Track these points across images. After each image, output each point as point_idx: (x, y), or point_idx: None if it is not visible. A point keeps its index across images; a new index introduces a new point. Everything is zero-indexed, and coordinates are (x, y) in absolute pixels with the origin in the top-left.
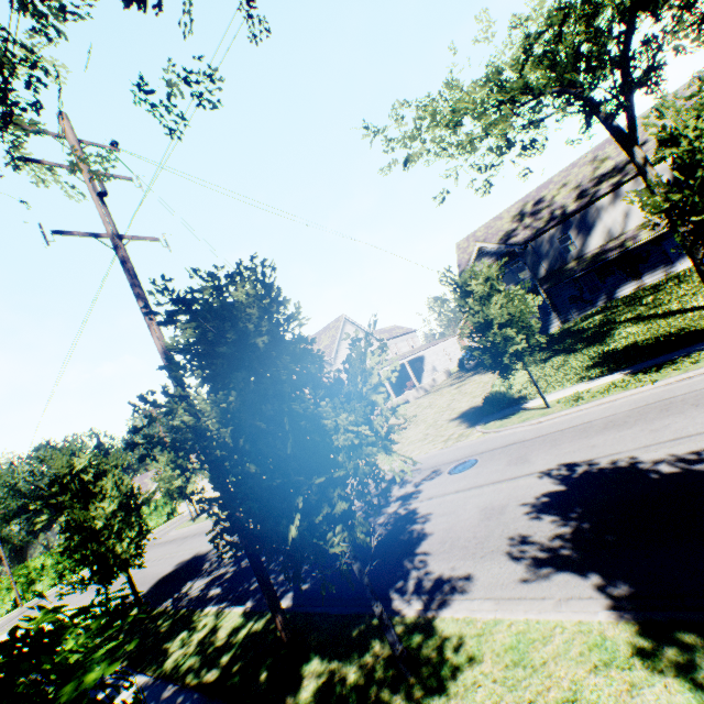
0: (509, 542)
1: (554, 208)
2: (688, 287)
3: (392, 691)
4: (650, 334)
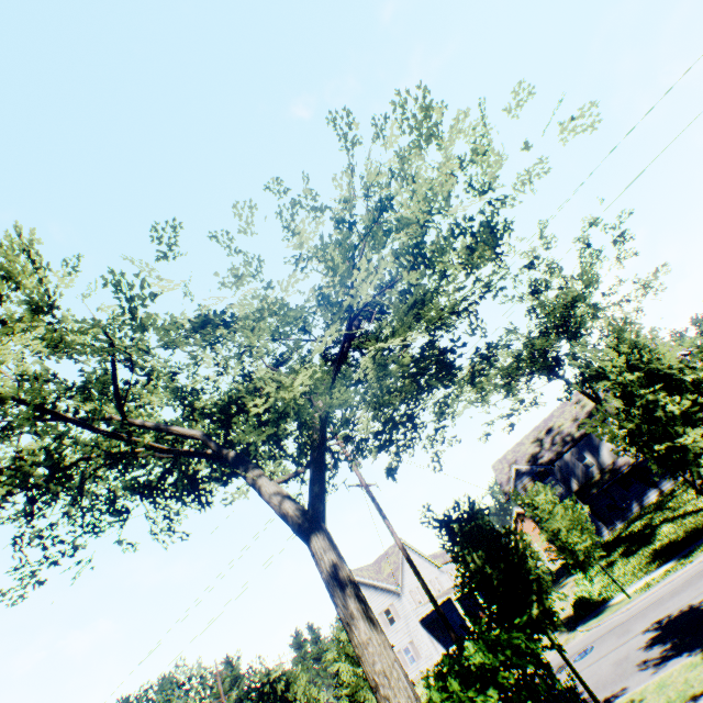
0: (638, 665)
1: (563, 435)
2: (692, 491)
3: None
4: (680, 531)
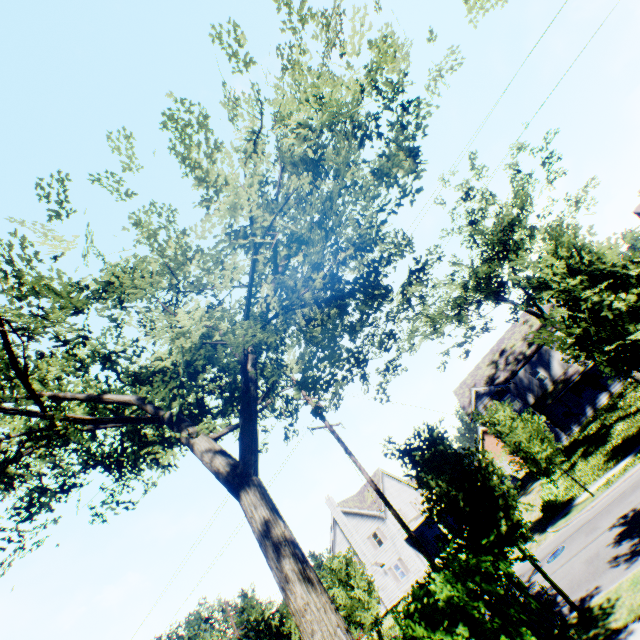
0: (609, 562)
1: (516, 354)
2: (639, 389)
3: (587, 632)
4: (633, 427)
